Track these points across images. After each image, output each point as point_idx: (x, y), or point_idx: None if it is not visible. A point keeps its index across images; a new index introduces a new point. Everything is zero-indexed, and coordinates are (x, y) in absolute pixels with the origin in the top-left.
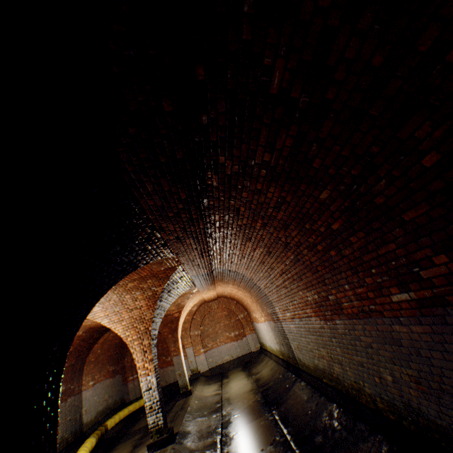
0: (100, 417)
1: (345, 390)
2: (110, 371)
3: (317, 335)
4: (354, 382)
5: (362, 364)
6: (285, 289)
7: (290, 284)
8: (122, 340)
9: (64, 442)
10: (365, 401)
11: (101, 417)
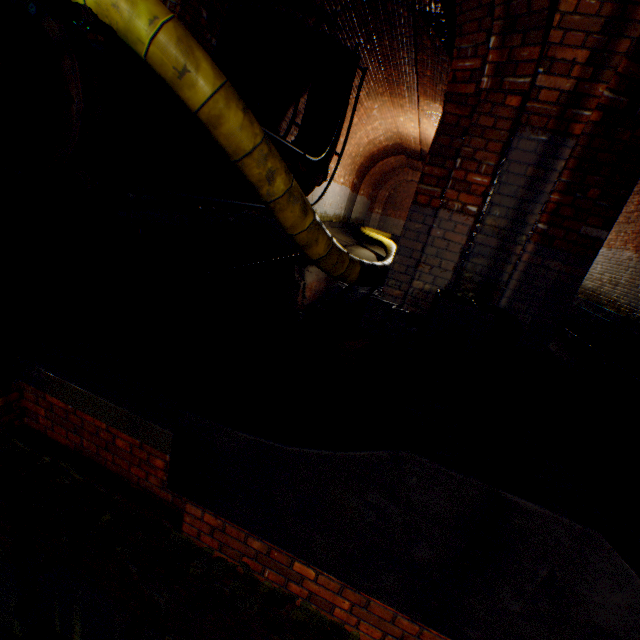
0: (355, 222)
1: (596, 302)
2: (369, 193)
3: (615, 264)
4: (613, 297)
5: (638, 287)
6: (625, 219)
7: (638, 217)
8: (387, 172)
9: (344, 220)
10: (609, 308)
11: (355, 223)
